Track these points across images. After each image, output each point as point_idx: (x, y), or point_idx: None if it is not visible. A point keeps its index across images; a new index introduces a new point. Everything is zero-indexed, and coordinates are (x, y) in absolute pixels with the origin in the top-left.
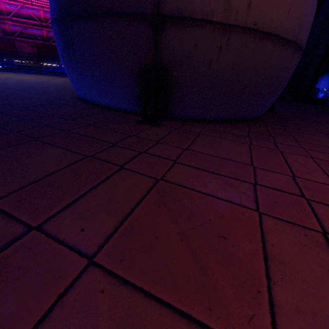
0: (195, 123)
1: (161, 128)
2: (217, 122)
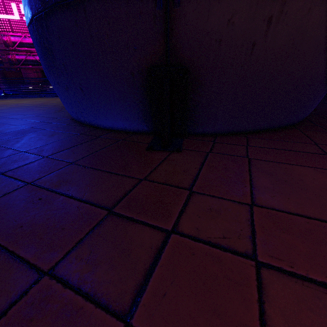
0: (230, 139)
1: (185, 154)
2: (258, 133)
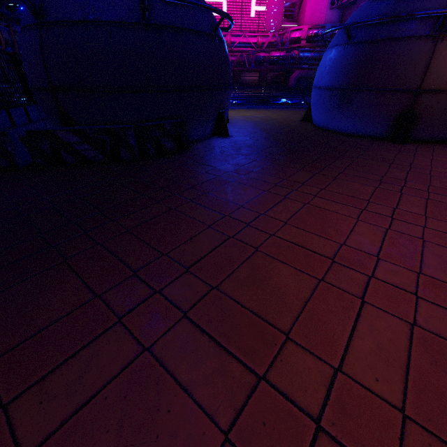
0: (425, 143)
1: (409, 145)
2: (440, 142)
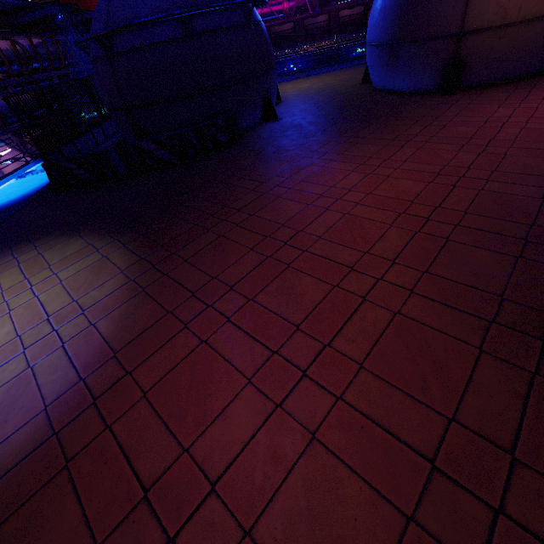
0: (478, 89)
1: (456, 95)
2: (496, 84)
